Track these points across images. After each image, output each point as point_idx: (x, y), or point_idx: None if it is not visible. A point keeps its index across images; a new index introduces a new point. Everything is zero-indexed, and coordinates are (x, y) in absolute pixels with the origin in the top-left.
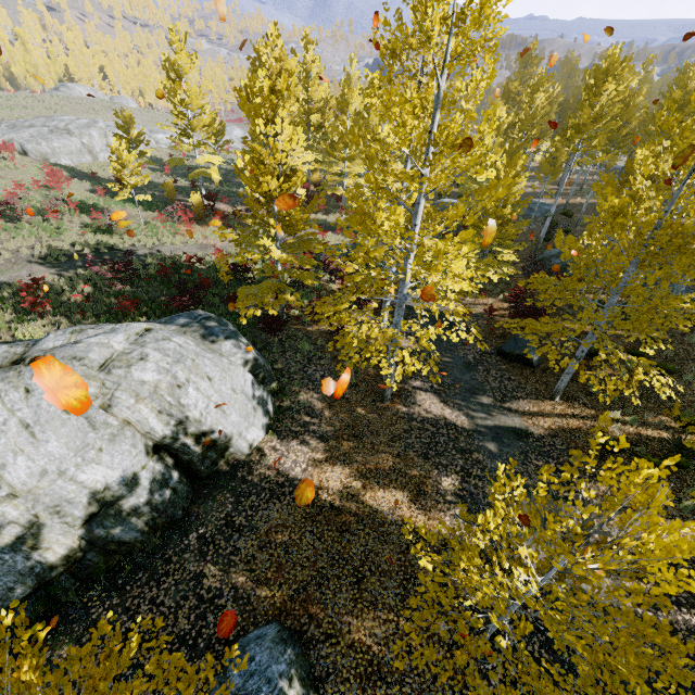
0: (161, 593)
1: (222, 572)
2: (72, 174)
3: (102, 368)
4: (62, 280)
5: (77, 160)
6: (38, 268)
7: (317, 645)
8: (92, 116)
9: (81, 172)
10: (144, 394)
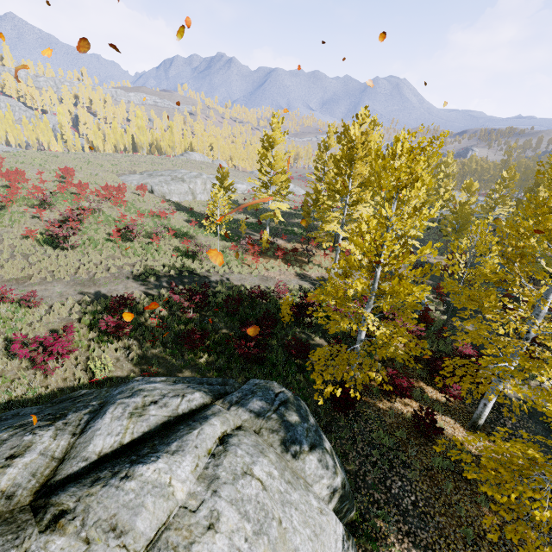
0: None
1: None
2: (177, 207)
3: (149, 546)
4: (146, 299)
5: (183, 198)
6: (132, 284)
7: None
8: (199, 171)
9: (183, 206)
10: None
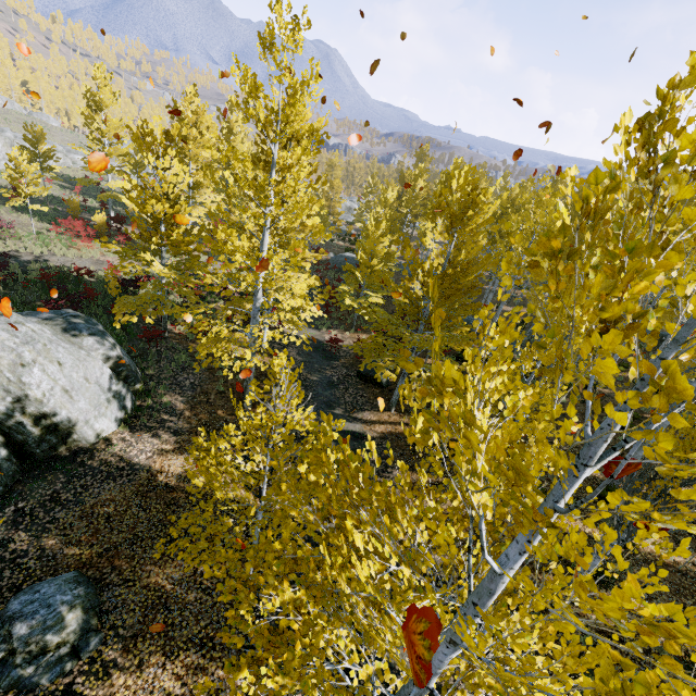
0: None
1: (32, 538)
2: None
3: None
4: None
5: None
6: None
7: (113, 588)
8: (2, 125)
9: None
10: None
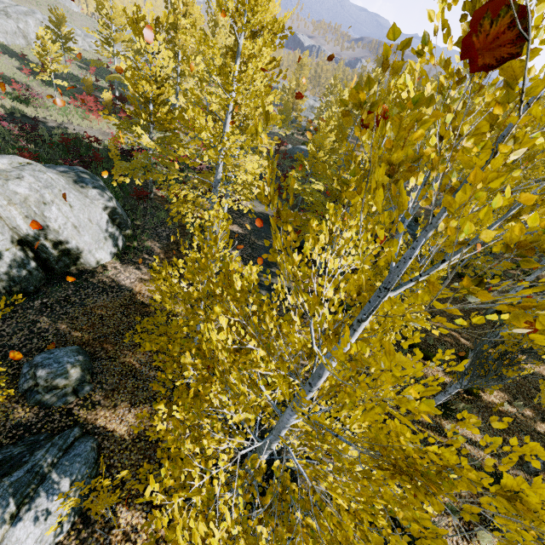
0: (4, 325)
1: (52, 322)
2: (3, 50)
3: None
4: None
5: (11, 40)
6: None
7: (101, 360)
8: (34, 8)
9: (13, 51)
10: (16, 201)
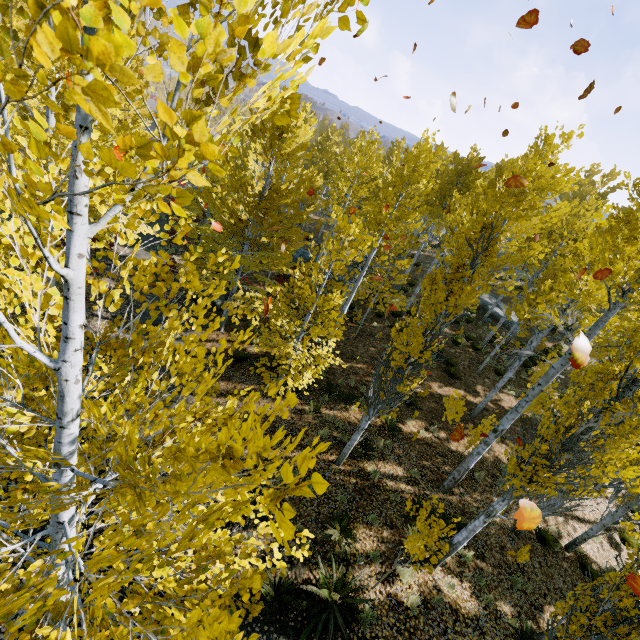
0: None
1: None
2: None
3: None
4: None
5: None
6: None
7: None
8: None
9: None
10: None
